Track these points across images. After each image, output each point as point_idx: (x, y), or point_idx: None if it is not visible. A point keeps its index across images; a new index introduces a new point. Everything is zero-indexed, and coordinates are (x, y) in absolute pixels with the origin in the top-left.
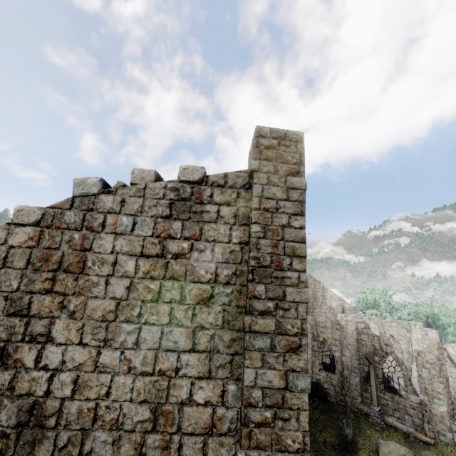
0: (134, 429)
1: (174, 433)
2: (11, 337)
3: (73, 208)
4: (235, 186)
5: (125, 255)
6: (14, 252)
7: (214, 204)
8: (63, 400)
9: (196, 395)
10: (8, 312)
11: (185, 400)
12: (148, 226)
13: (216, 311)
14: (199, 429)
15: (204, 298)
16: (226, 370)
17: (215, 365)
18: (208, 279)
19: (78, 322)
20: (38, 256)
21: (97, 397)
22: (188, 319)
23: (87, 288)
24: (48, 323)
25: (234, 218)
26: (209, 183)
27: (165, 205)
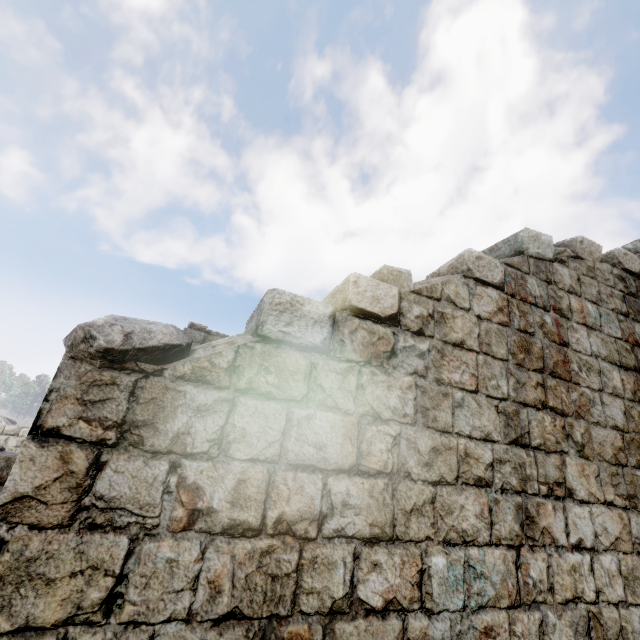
0: None
1: None
2: (524, 485)
3: (532, 274)
4: None
5: (606, 361)
6: (487, 328)
7: None
8: (619, 606)
9: None
10: (510, 437)
11: None
12: (614, 324)
13: None
14: None
15: None
16: None
17: None
18: None
19: (592, 464)
20: (516, 342)
21: None
22: None
23: (585, 408)
24: (560, 463)
25: None
26: None
27: (620, 298)
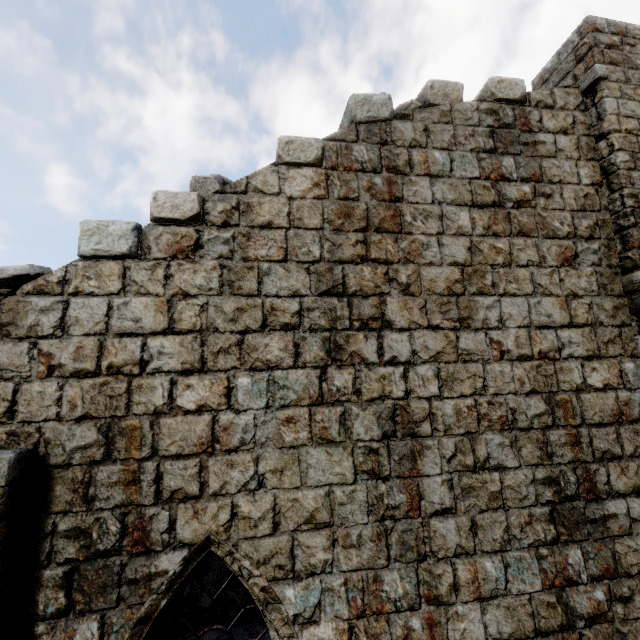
0: (531, 426)
1: (580, 425)
2: (334, 324)
3: (361, 140)
4: (567, 107)
5: (452, 205)
6: (299, 205)
7: (548, 132)
8: (430, 399)
9: (591, 379)
10: (320, 290)
11: (580, 385)
12: (471, 165)
13: (587, 273)
14: (607, 417)
15: (567, 257)
16: (617, 345)
17: (603, 340)
18: (566, 233)
19: (418, 298)
20: (334, 210)
21: (473, 393)
22: (556, 286)
23: (416, 253)
24: (378, 303)
25: (578, 151)
26: (534, 103)
27: (485, 134)
